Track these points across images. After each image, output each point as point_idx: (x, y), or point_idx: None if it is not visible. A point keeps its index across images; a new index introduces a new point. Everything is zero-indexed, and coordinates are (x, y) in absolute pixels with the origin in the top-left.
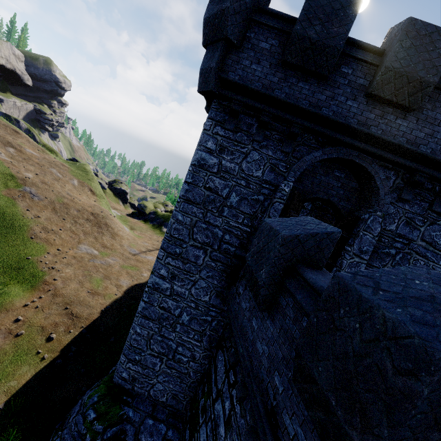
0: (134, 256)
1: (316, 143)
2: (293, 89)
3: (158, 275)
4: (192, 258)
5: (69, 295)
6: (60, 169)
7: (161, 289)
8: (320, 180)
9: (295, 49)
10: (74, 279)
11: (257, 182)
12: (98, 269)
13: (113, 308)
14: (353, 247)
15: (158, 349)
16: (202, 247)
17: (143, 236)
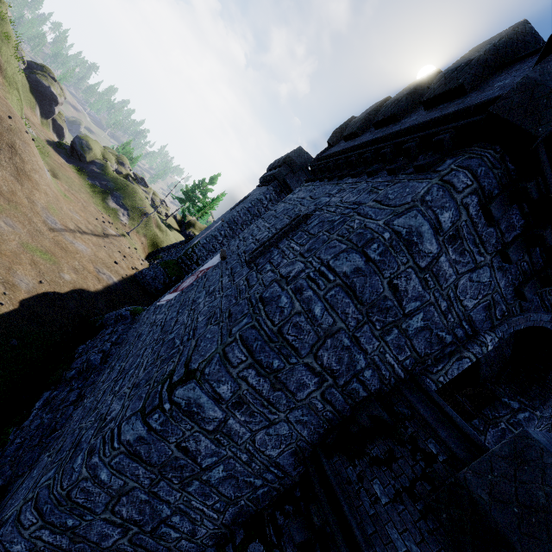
0: (53, 233)
1: (551, 302)
2: None
3: (209, 392)
4: (293, 385)
5: None
6: None
7: (201, 418)
8: None
9: None
10: None
11: (460, 314)
12: None
13: None
14: (486, 437)
15: (129, 513)
16: (321, 374)
17: (73, 199)
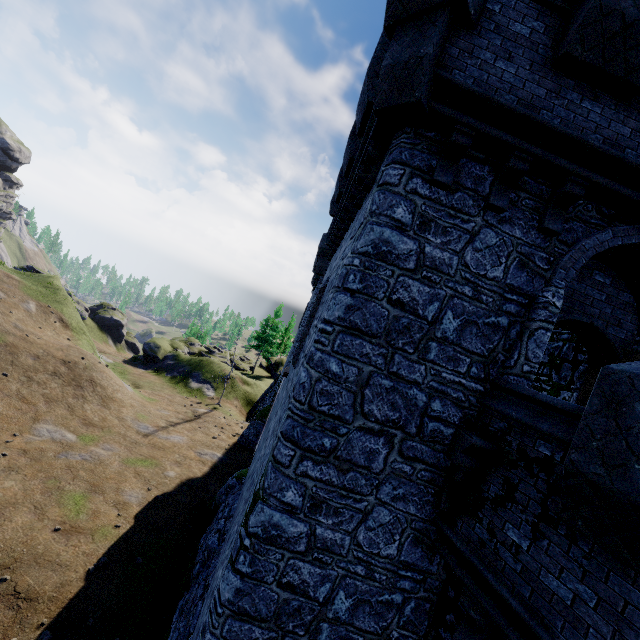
0: (147, 438)
1: (599, 217)
2: (574, 111)
3: (278, 506)
4: (360, 458)
5: (10, 544)
6: (2, 284)
7: (285, 539)
8: (572, 288)
9: (593, 32)
10: (22, 502)
11: (494, 289)
12: (76, 472)
13: (113, 560)
14: None
15: None
16: (384, 431)
17: (158, 398)
